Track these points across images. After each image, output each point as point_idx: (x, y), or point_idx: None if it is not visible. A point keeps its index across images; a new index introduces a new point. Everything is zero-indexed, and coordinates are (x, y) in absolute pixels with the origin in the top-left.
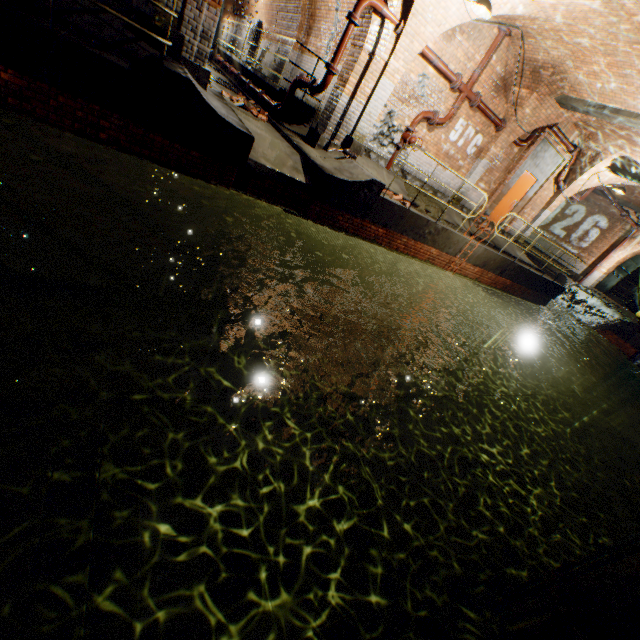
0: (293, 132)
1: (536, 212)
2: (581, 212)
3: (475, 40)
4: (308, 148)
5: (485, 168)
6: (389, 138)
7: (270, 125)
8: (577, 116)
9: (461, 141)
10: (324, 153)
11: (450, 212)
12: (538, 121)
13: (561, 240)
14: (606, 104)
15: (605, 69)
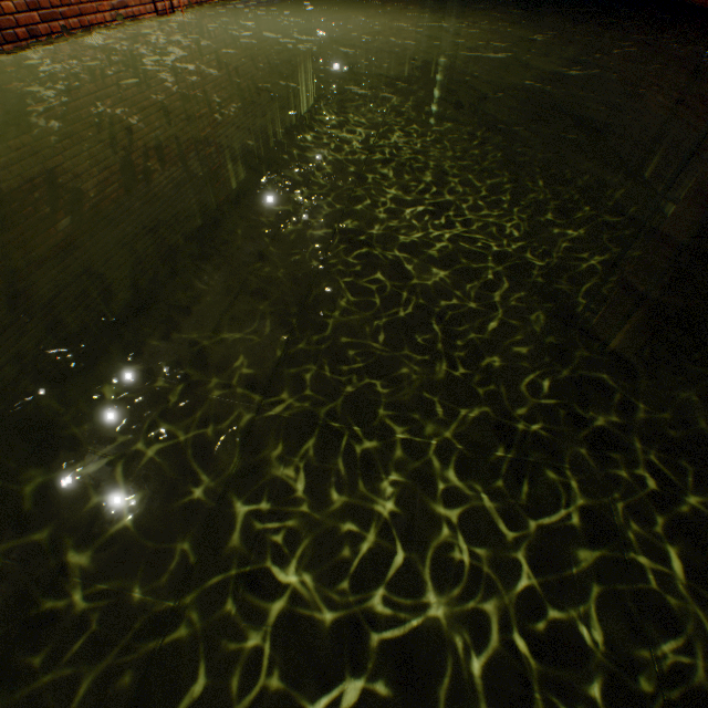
0: None
1: None
2: None
3: None
4: None
5: None
6: None
7: None
8: None
9: None
10: None
11: None
12: None
13: None
14: None
15: None
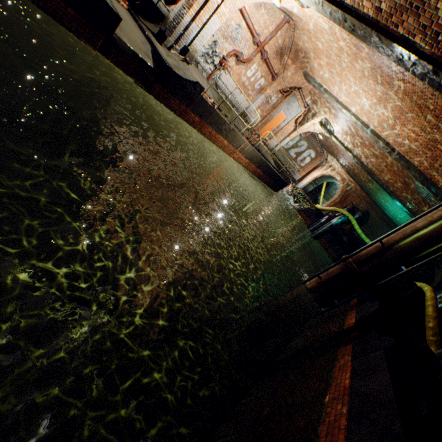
0: (147, 27)
1: (283, 137)
2: (305, 146)
3: (271, 17)
4: (157, 44)
5: (262, 101)
6: (212, 59)
7: (129, 13)
8: (311, 87)
9: (253, 79)
10: (168, 52)
11: (239, 122)
12: (293, 82)
13: (293, 159)
14: (323, 85)
15: (325, 65)
